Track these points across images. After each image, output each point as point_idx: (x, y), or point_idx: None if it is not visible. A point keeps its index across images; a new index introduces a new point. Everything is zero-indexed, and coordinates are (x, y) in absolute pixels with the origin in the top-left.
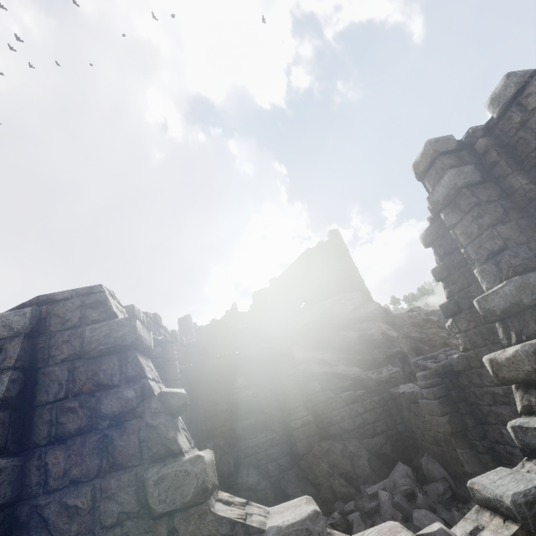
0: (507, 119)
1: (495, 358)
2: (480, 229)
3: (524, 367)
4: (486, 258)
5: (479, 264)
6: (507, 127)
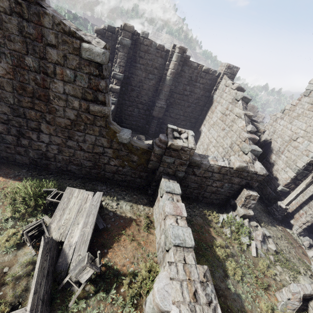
0: (141, 39)
1: (113, 87)
2: (124, 59)
3: (117, 91)
4: (120, 65)
5: (117, 65)
6: (139, 40)
